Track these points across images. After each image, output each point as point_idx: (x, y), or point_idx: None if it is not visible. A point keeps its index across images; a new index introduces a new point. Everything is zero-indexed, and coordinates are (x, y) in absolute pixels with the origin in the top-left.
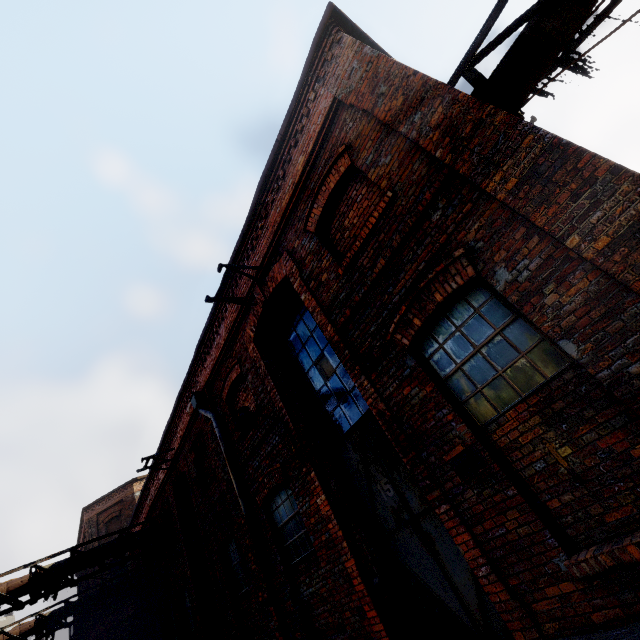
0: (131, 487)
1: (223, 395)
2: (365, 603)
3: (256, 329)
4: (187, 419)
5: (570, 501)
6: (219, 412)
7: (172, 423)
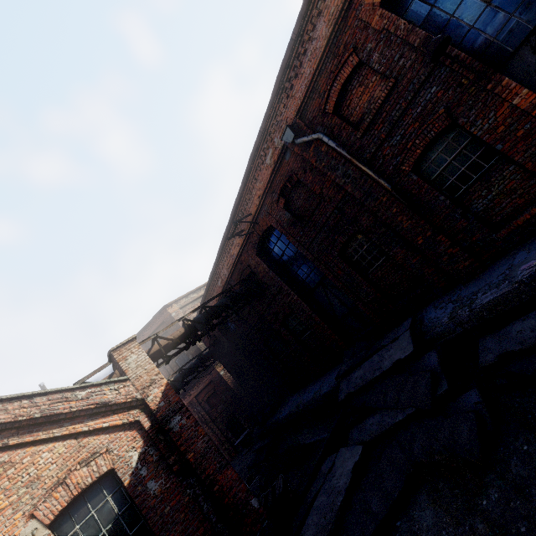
0: (166, 312)
1: (328, 108)
2: None
3: None
4: (268, 172)
5: None
6: (322, 132)
7: (243, 192)
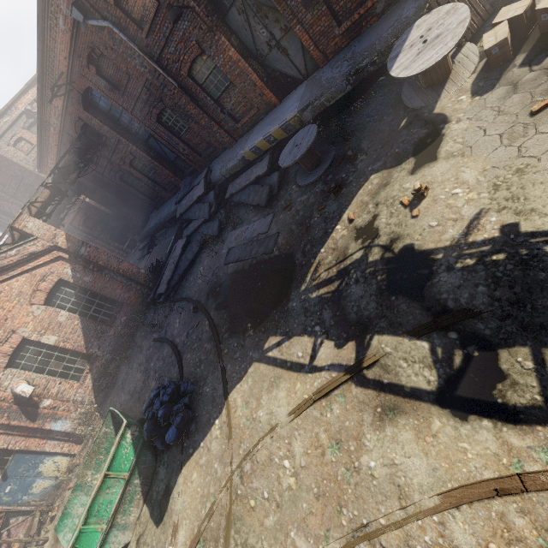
0: None
1: None
2: (263, 90)
3: None
4: (67, 38)
5: (342, 5)
6: (110, 18)
7: (44, 49)
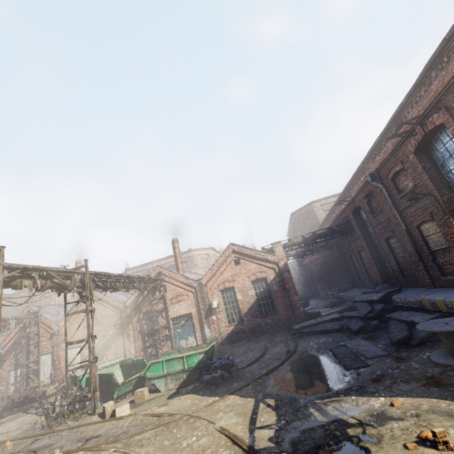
0: (311, 205)
1: (388, 177)
2: None
3: (415, 147)
4: (361, 184)
5: None
6: (385, 184)
7: (350, 184)
